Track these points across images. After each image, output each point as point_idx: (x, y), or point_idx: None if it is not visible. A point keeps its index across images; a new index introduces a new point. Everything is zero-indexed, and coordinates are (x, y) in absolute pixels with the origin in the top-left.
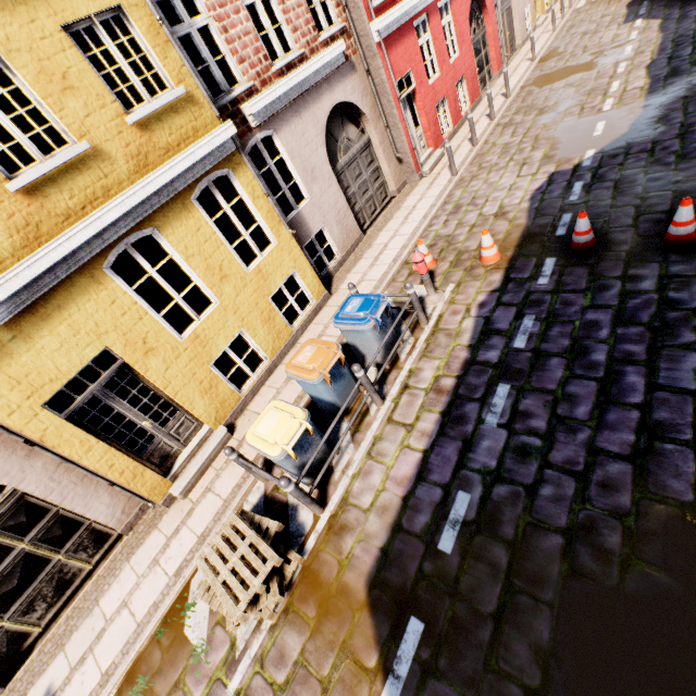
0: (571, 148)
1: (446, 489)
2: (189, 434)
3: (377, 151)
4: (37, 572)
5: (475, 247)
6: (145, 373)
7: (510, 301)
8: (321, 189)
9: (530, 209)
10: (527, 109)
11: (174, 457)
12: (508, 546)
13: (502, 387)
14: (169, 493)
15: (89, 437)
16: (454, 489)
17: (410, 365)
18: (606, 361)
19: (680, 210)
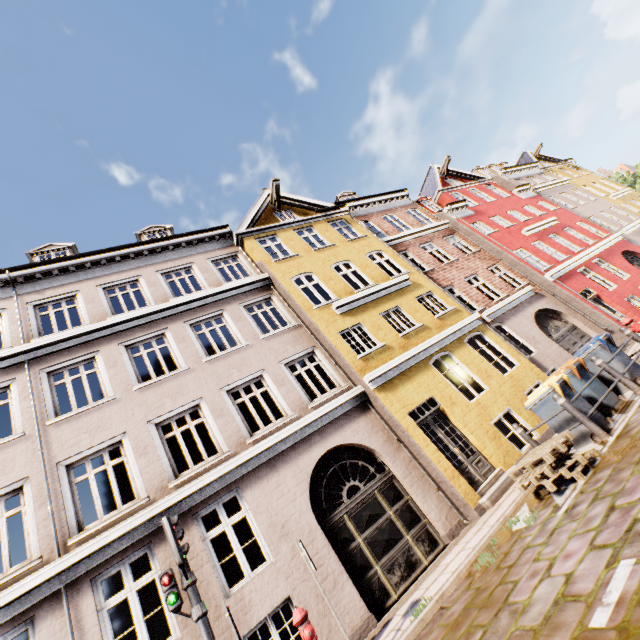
0: None
1: None
2: (485, 471)
3: (584, 330)
4: (396, 539)
5: None
6: (452, 414)
7: None
8: (543, 347)
9: None
10: None
11: (477, 484)
12: None
13: None
14: (478, 503)
15: (427, 438)
16: None
17: None
18: None
19: None
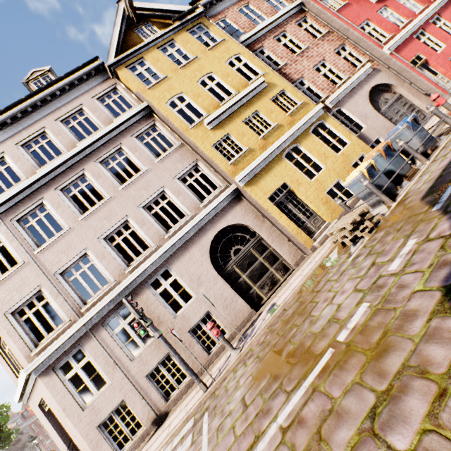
0: None
1: None
2: (319, 225)
3: (408, 97)
4: (265, 272)
5: None
6: (298, 192)
7: None
8: (372, 121)
9: None
10: None
11: (313, 234)
12: None
13: None
14: (312, 245)
15: (281, 212)
16: None
17: (445, 142)
18: None
19: None
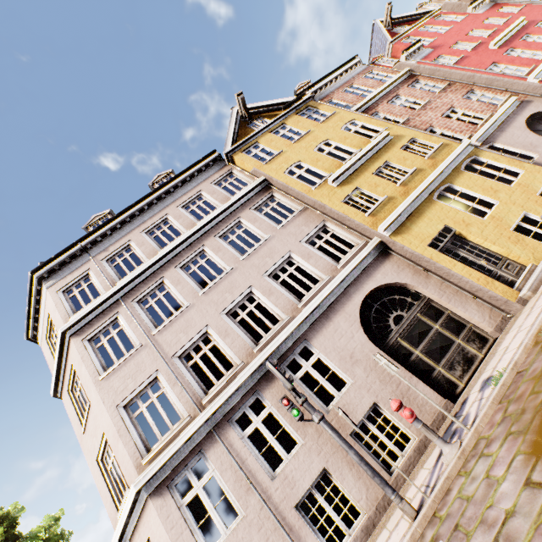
0: None
1: None
2: (516, 271)
3: None
4: (448, 345)
5: None
6: (469, 234)
7: None
8: None
9: None
10: None
11: (511, 284)
12: None
13: None
14: (518, 297)
15: (452, 260)
16: None
17: None
18: None
19: None
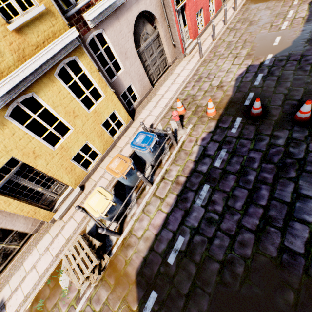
0: (261, 51)
1: (174, 234)
2: (62, 190)
3: (162, 40)
4: None
5: (205, 104)
6: (35, 167)
7: (217, 139)
8: (130, 63)
9: (234, 86)
10: (244, 20)
11: (55, 201)
12: (196, 265)
13: (206, 186)
14: (53, 217)
15: (9, 199)
16: (177, 234)
17: (166, 167)
18: (254, 180)
19: (304, 105)
